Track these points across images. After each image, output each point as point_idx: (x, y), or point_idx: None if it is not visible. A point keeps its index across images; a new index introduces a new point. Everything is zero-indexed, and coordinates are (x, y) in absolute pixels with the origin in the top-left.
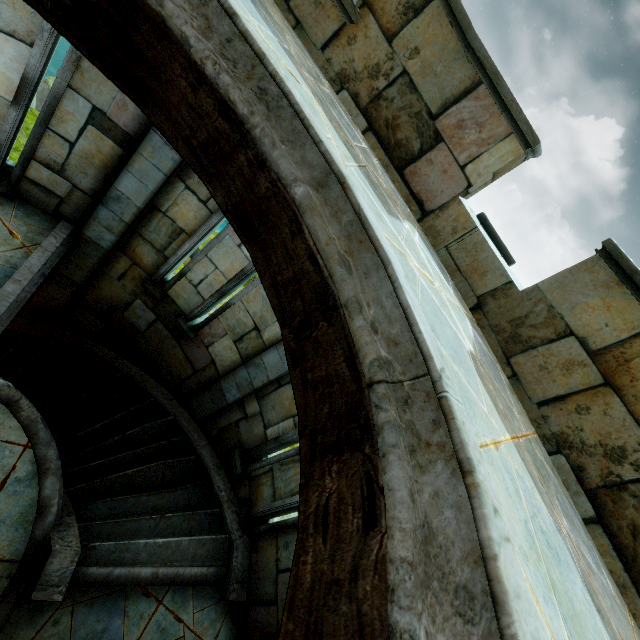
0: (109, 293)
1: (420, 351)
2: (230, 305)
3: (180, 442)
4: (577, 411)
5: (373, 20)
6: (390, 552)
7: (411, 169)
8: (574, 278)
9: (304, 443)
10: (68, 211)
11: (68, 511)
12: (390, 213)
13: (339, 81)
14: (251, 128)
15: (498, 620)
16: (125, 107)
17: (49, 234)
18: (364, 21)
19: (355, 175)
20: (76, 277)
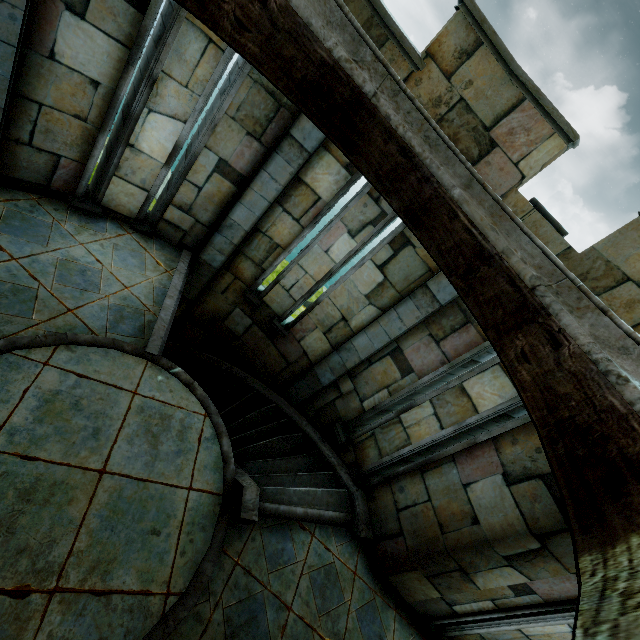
0: (213, 306)
1: (558, 268)
2: (319, 302)
3: (286, 423)
4: None
5: (435, 66)
6: (580, 343)
7: None
8: (624, 237)
9: (490, 333)
10: (189, 241)
11: (236, 466)
12: None
13: None
14: (423, 160)
15: None
16: (242, 155)
17: (179, 260)
18: (427, 67)
19: None
20: (189, 295)
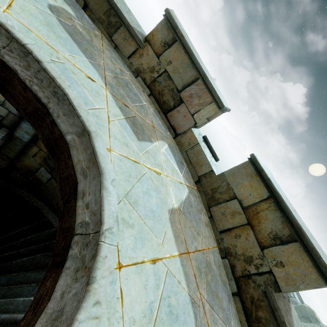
0: (28, 163)
1: (101, 219)
2: None
3: None
4: (235, 237)
5: (150, 48)
6: (35, 324)
7: (170, 114)
8: (238, 171)
9: (51, 260)
10: (6, 123)
11: None
12: (142, 139)
13: (136, 72)
14: (48, 108)
15: None
16: None
17: None
18: (146, 48)
19: (117, 124)
20: (10, 155)
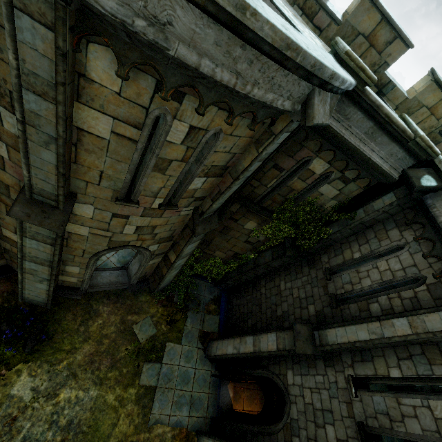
0: None
1: None
2: None
3: None
4: None
5: None
6: None
7: None
8: None
9: None
10: None
11: None
12: None
13: None
14: None
15: None
16: None
17: None
18: None
19: None
20: None
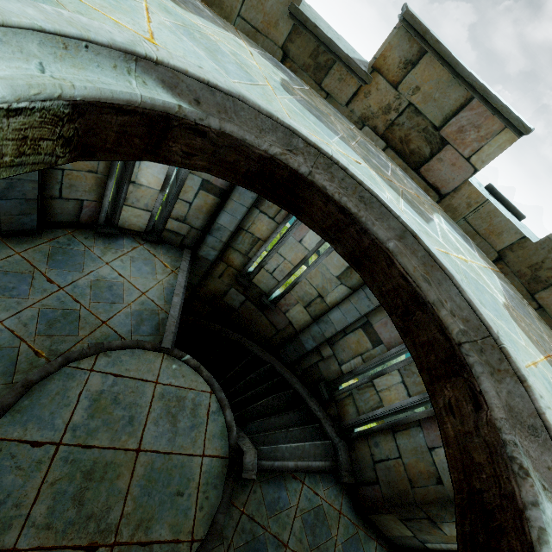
0: (213, 287)
1: (483, 324)
2: (298, 282)
3: (279, 381)
4: None
5: (381, 78)
6: (494, 416)
7: (425, 167)
8: None
9: (424, 375)
10: (188, 242)
11: (238, 429)
12: (427, 221)
13: (361, 122)
14: (359, 218)
15: (549, 434)
16: None
17: (181, 260)
18: (375, 80)
19: (406, 211)
20: (194, 281)
